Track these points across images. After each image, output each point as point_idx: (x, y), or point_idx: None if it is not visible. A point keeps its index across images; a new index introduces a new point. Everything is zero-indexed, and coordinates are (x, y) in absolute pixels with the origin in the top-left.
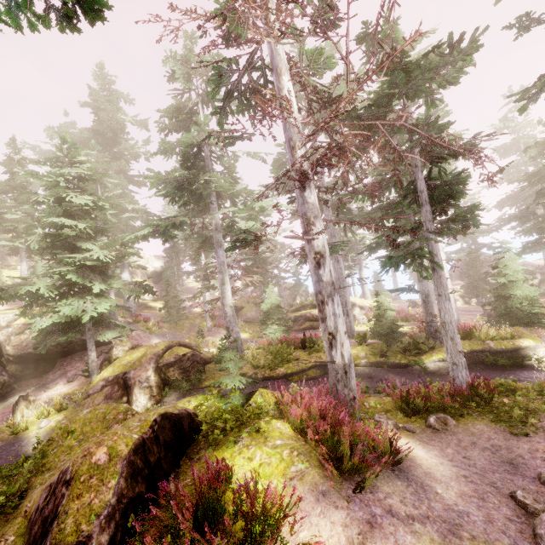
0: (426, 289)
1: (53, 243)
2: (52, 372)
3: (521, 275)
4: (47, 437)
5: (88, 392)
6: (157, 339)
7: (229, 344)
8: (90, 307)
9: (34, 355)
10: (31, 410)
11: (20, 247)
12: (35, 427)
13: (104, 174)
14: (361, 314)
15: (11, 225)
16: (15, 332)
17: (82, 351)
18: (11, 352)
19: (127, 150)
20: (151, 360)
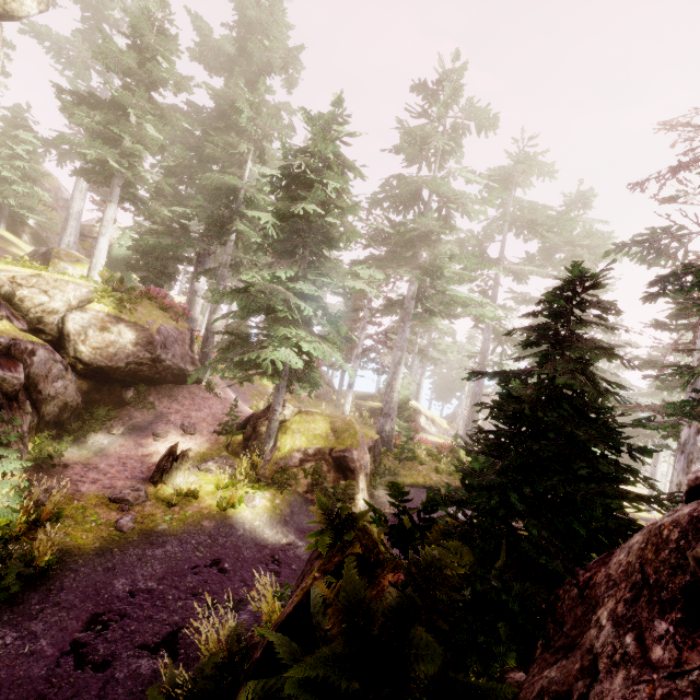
0: None
1: (285, 238)
2: (133, 407)
3: None
4: (274, 521)
5: (280, 464)
6: (229, 389)
7: (384, 434)
8: (337, 355)
9: (118, 373)
10: (186, 473)
11: (115, 176)
12: (242, 504)
13: (361, 177)
14: (426, 424)
15: (109, 129)
16: (95, 324)
17: (169, 383)
18: (86, 358)
19: (275, 109)
20: (363, 440)
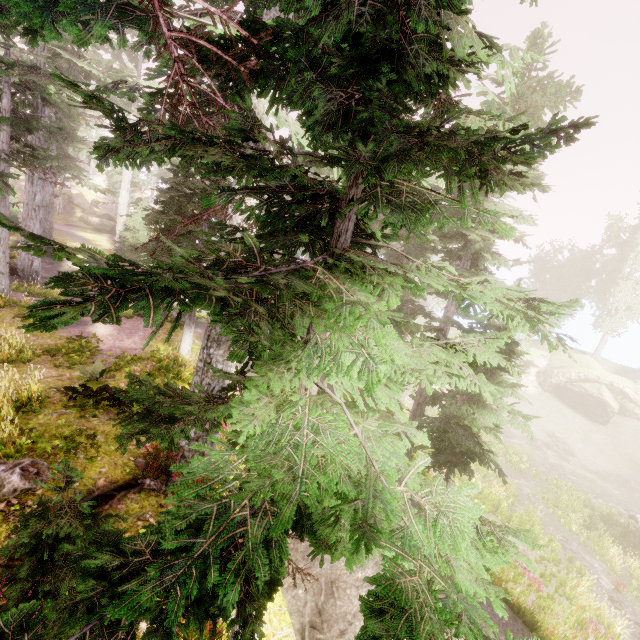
0: (48, 200)
1: None
2: None
3: (126, 221)
4: None
5: None
6: None
7: None
8: None
9: None
10: None
11: None
12: None
13: None
14: None
15: None
16: None
17: None
18: None
19: None
20: None
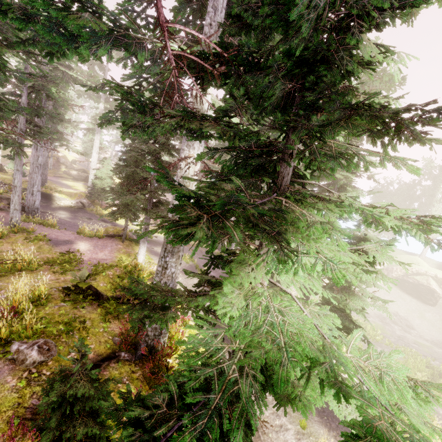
0: (44, 160)
1: None
2: None
3: (96, 172)
4: None
5: None
6: None
7: None
8: None
9: None
10: None
11: None
12: None
13: None
14: None
15: None
16: None
17: None
18: None
19: None
20: None
